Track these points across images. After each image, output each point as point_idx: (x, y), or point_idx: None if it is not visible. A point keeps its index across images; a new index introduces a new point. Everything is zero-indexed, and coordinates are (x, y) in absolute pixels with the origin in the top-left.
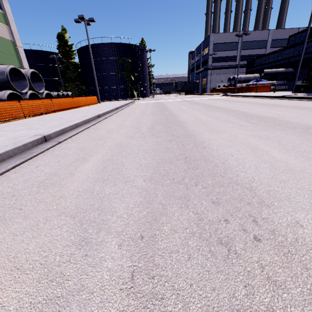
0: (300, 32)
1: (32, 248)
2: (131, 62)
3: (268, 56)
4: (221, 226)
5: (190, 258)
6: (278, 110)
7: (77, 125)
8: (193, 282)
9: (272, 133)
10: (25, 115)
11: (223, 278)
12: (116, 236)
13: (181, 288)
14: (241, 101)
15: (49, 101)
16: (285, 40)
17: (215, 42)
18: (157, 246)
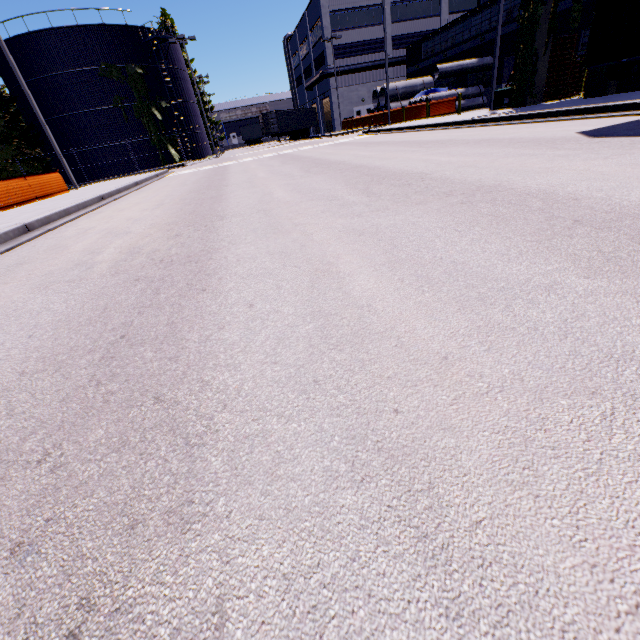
0: None
1: None
2: (144, 75)
3: (445, 33)
4: None
5: None
6: (445, 154)
7: None
8: None
9: (394, 217)
10: None
11: None
12: None
13: None
14: (388, 142)
15: None
16: None
17: (334, 7)
18: None
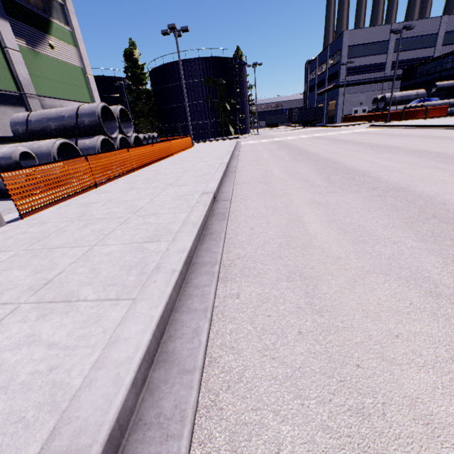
0: None
1: (385, 298)
2: (225, 84)
3: (442, 59)
4: None
5: None
6: None
7: (221, 179)
8: None
9: None
10: (133, 168)
11: None
12: None
13: None
14: (413, 135)
15: (151, 147)
16: None
17: (351, 43)
18: None
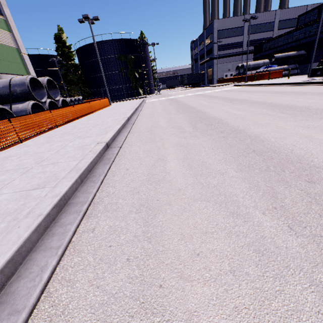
0: (310, 11)
1: (200, 221)
2: (134, 58)
3: (277, 39)
4: None
5: (321, 215)
6: (305, 99)
7: (119, 130)
8: None
9: (316, 123)
10: (56, 125)
11: None
12: (254, 209)
13: None
14: (258, 91)
15: (72, 108)
16: (293, 20)
17: (219, 28)
18: (291, 211)
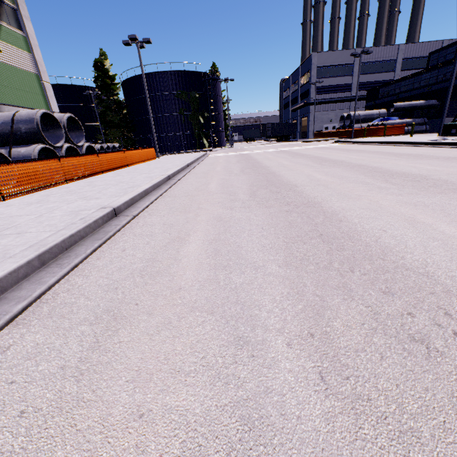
0: (446, 48)
1: (181, 349)
2: (199, 98)
3: (399, 83)
4: (407, 321)
5: (383, 357)
6: (426, 164)
7: (146, 192)
8: (398, 383)
9: (430, 199)
10: (67, 179)
11: (432, 378)
12: (278, 334)
13: (386, 389)
14: (365, 151)
15: (96, 157)
16: (423, 59)
17: (320, 64)
18: (336, 344)
